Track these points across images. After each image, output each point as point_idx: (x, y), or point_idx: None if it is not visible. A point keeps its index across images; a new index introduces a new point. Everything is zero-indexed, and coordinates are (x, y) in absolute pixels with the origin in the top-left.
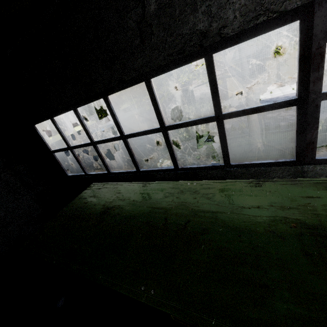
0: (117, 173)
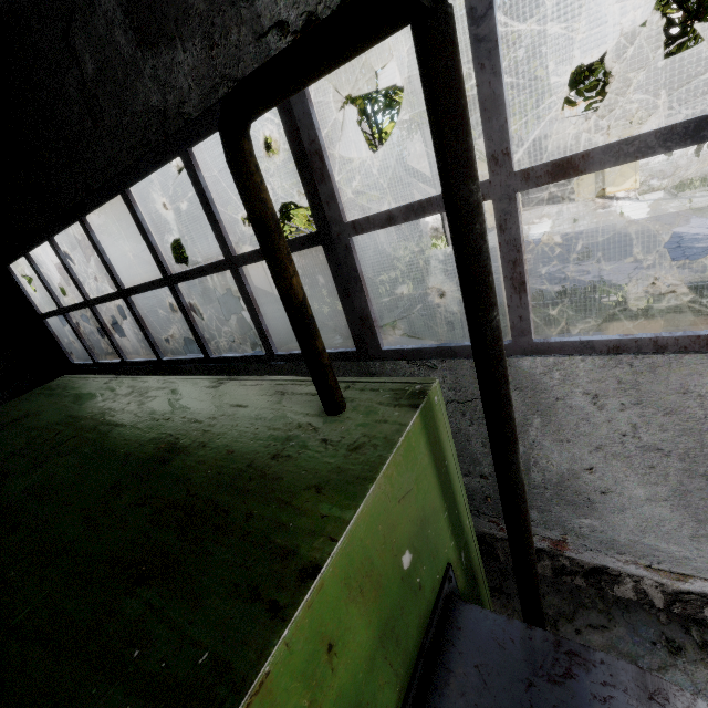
0: (135, 363)
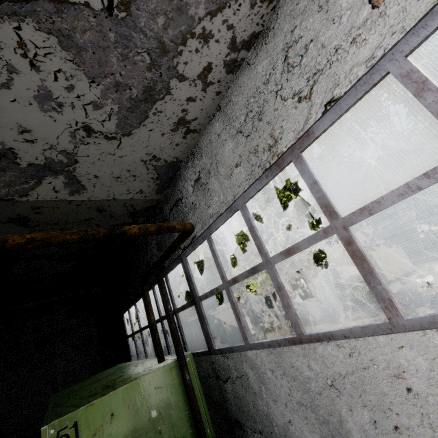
0: None
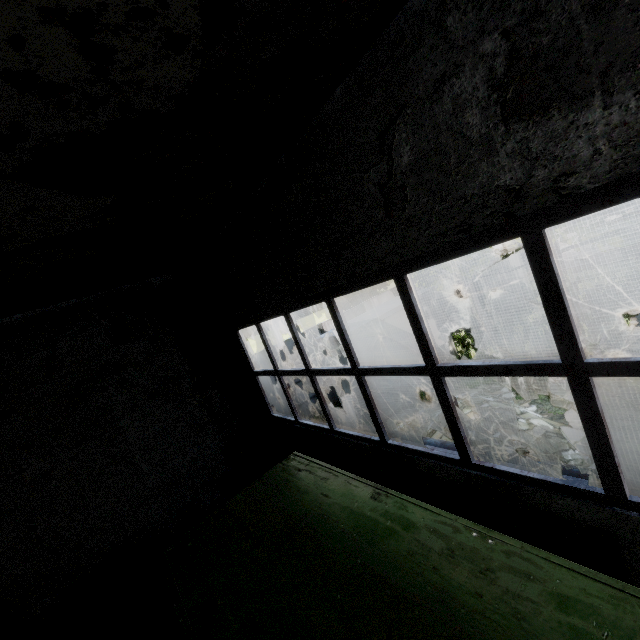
0: (346, 435)
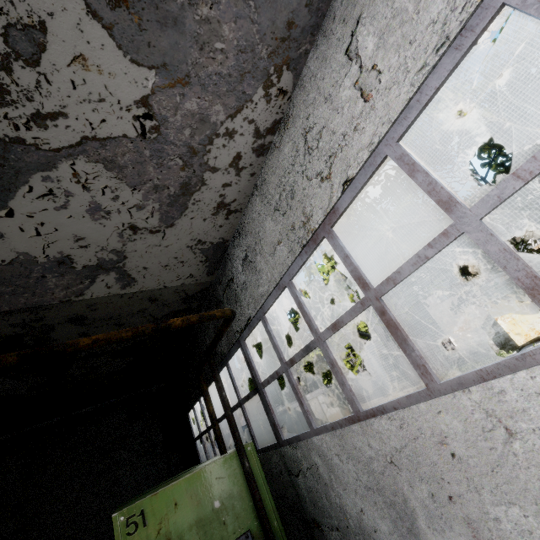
0: None
